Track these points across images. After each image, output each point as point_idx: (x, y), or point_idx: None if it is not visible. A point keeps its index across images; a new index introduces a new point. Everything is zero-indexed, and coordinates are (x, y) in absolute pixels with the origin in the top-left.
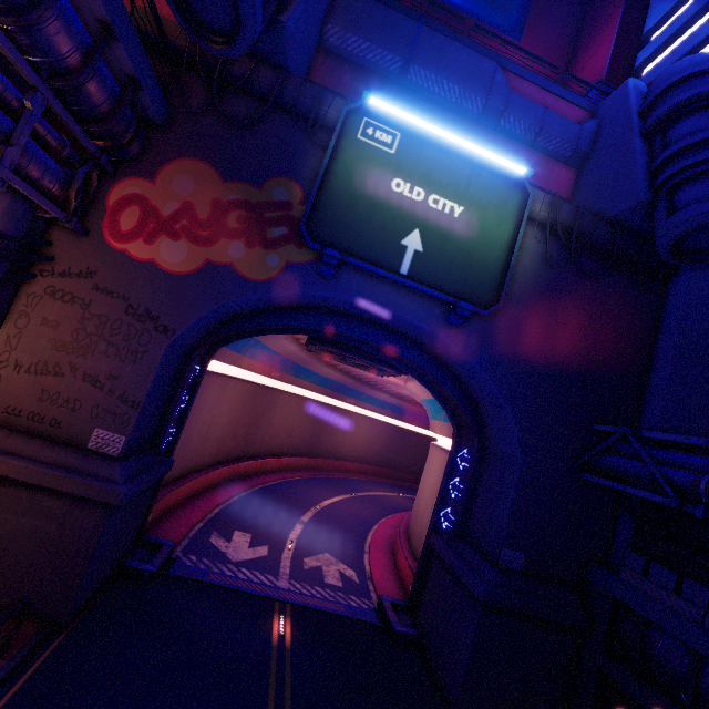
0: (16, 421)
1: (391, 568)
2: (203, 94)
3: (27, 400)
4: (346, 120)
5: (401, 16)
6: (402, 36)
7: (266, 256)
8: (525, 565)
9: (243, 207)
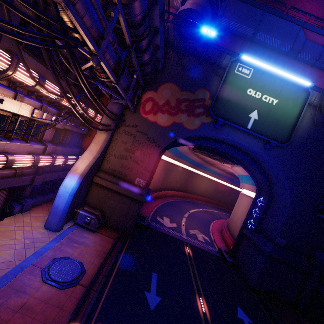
0: (114, 173)
1: (221, 239)
2: (175, 57)
3: (117, 167)
4: (230, 65)
5: (256, 9)
6: (255, 18)
7: (194, 120)
8: (286, 245)
9: (187, 101)
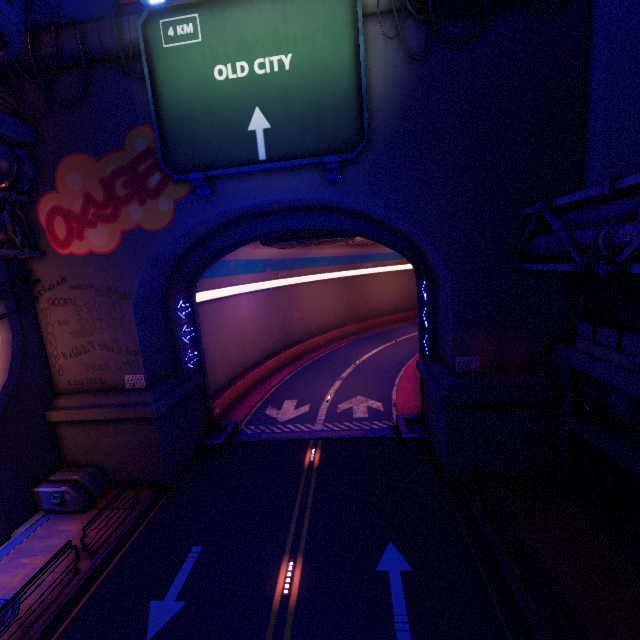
0: (83, 387)
1: (416, 392)
2: (43, 93)
3: (81, 373)
4: (146, 36)
5: None
6: None
7: (157, 205)
8: (483, 365)
9: (121, 174)
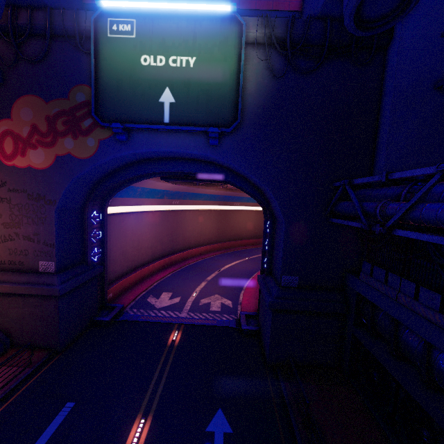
0: (4, 266)
1: (256, 296)
2: (14, 50)
3: (4, 256)
4: (96, 26)
5: None
6: None
7: (86, 141)
8: (300, 283)
9: (63, 115)
